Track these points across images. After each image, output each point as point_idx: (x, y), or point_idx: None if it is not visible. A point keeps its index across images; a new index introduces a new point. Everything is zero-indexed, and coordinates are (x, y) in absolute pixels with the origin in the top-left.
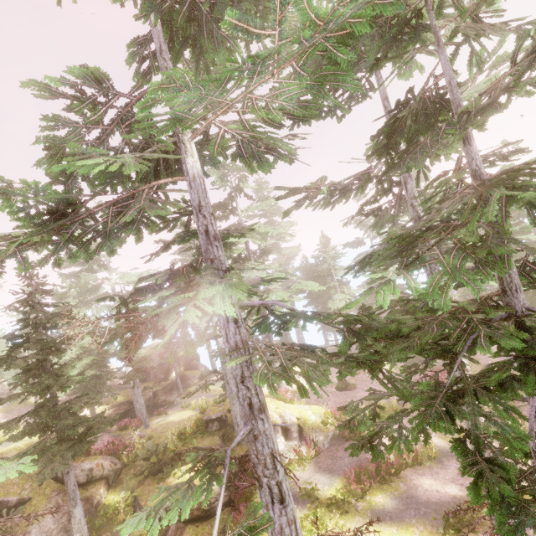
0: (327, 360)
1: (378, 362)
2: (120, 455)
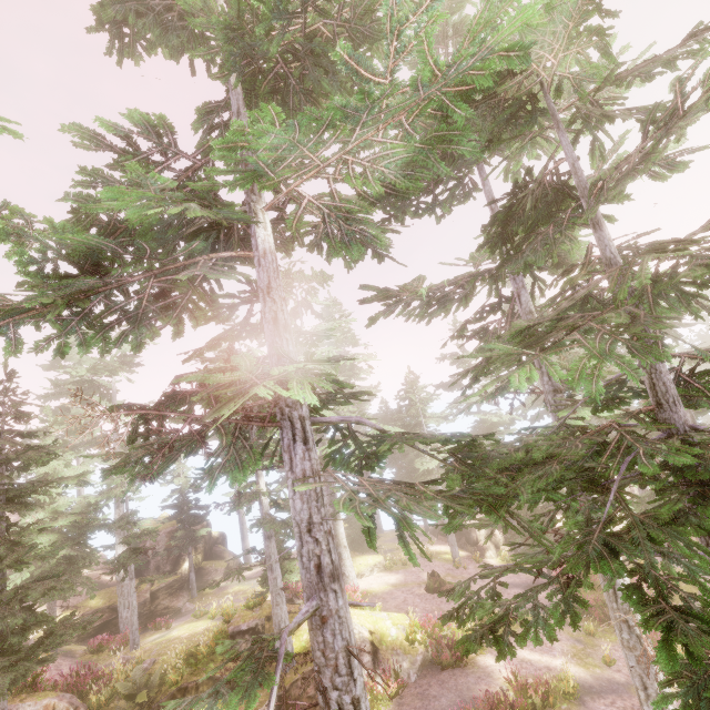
0: (432, 496)
1: (503, 497)
2: (85, 692)
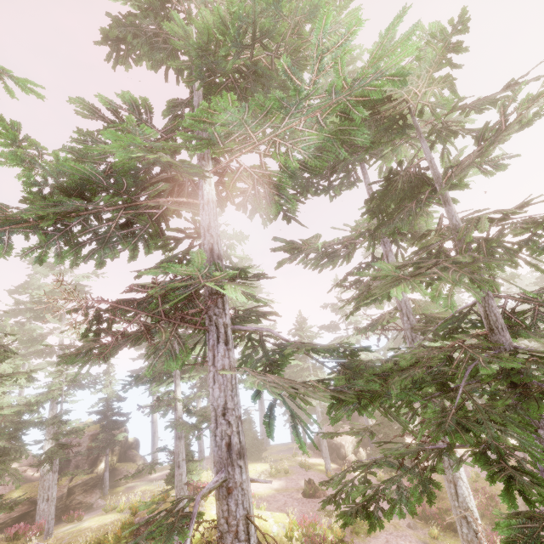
0: (323, 390)
1: (378, 392)
2: None
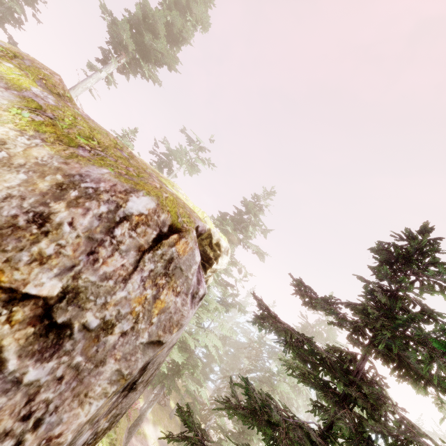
0: None
1: None
2: None
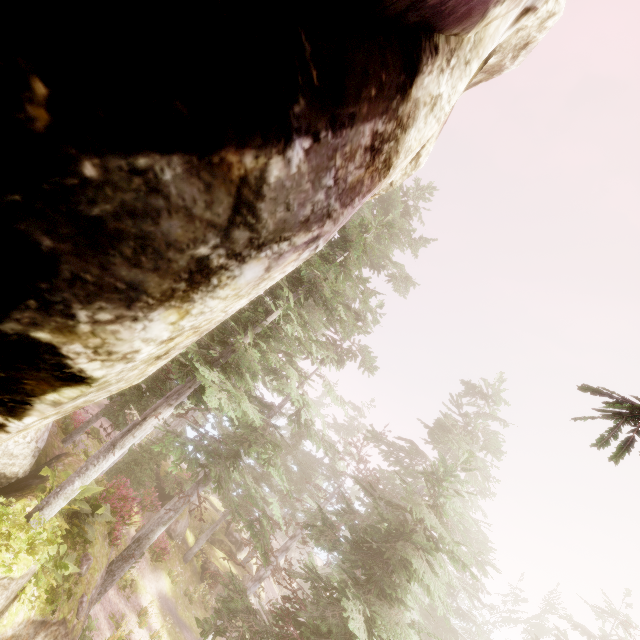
0: None
1: None
2: None
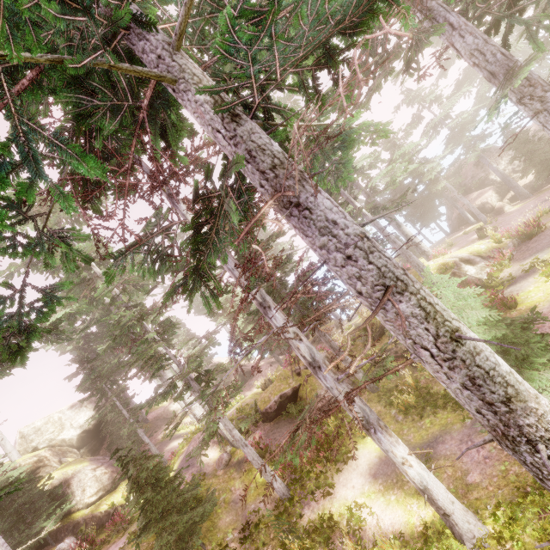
0: None
1: None
2: None
